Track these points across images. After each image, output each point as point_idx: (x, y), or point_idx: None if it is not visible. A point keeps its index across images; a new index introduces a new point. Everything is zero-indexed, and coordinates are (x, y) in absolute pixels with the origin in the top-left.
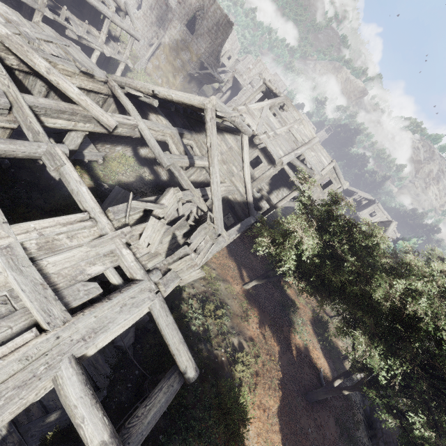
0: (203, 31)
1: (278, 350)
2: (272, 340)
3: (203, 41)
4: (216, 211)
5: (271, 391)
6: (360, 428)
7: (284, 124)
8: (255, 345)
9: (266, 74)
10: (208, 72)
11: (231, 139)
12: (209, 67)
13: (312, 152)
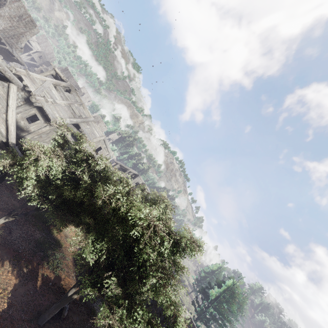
0: (3, 14)
1: (15, 284)
2: (10, 274)
3: (3, 21)
4: None
5: None
6: None
7: (66, 100)
8: None
9: (72, 80)
10: (6, 48)
11: None
12: (8, 45)
13: (88, 125)
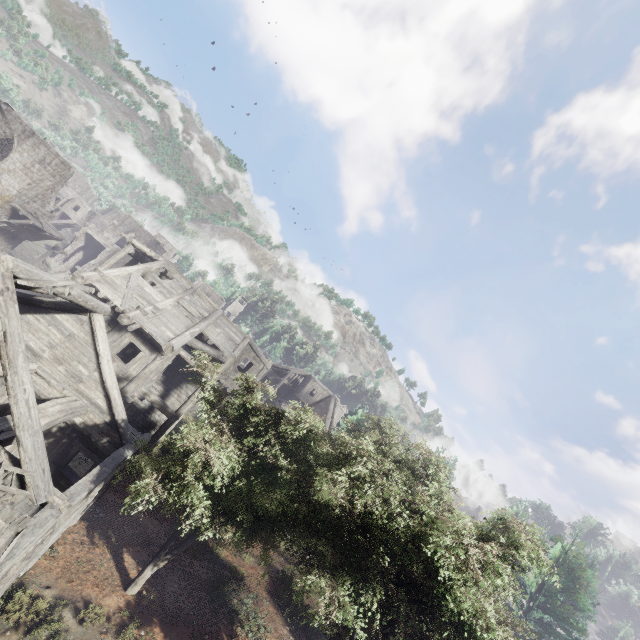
0: (13, 166)
1: None
2: None
3: (15, 179)
4: (29, 458)
5: None
6: None
7: (170, 295)
8: None
9: (142, 233)
10: (30, 223)
11: (69, 322)
12: (31, 216)
13: (217, 328)
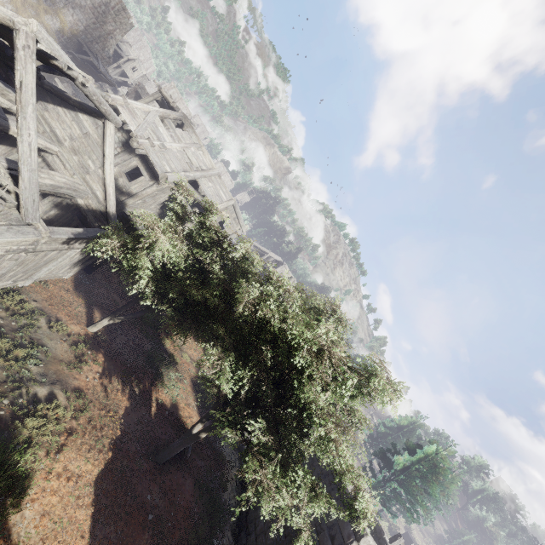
0: (84, 2)
1: (126, 407)
2: (119, 393)
3: (84, 16)
4: (25, 186)
5: (92, 454)
6: (230, 489)
7: (178, 141)
8: (83, 397)
9: (181, 105)
10: (90, 61)
11: (88, 122)
12: (92, 54)
13: (210, 182)
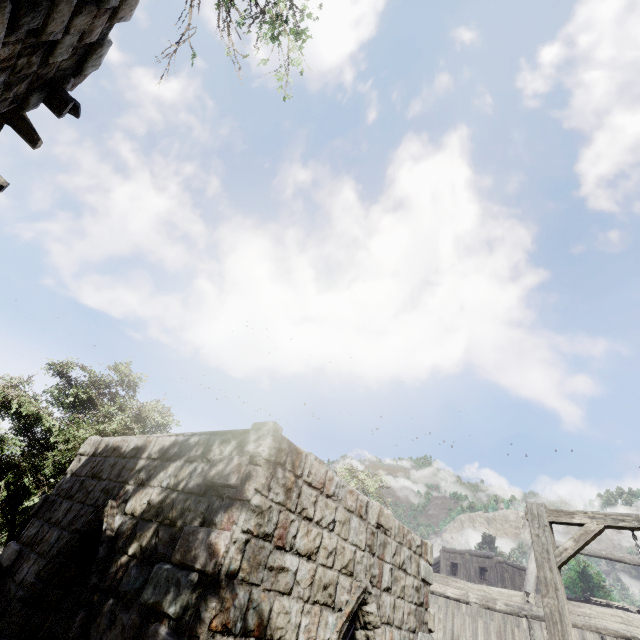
0: None
1: None
2: None
3: None
4: None
5: None
6: None
7: None
8: None
9: None
10: None
11: None
12: None
13: None
